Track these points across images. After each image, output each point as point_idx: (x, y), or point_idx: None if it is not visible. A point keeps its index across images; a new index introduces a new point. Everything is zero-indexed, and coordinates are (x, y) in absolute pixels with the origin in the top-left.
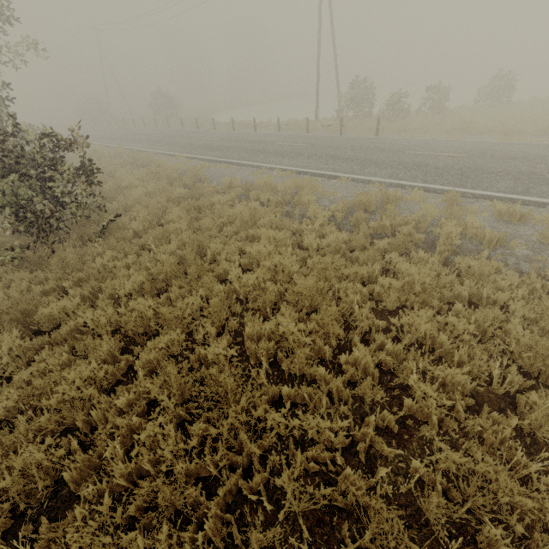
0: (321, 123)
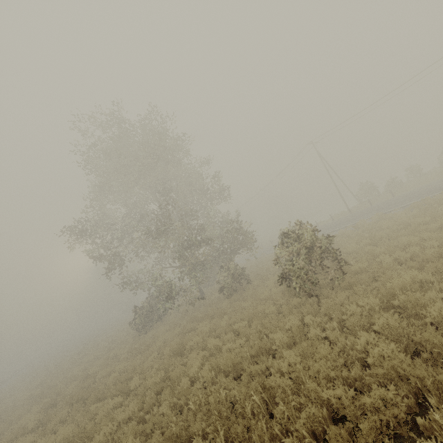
0: (355, 208)
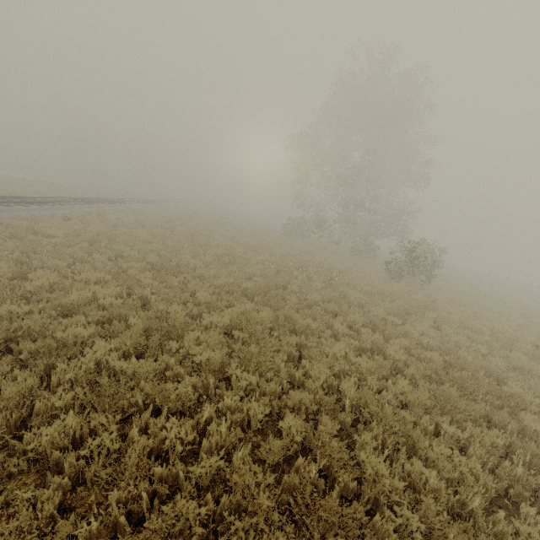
0: None
